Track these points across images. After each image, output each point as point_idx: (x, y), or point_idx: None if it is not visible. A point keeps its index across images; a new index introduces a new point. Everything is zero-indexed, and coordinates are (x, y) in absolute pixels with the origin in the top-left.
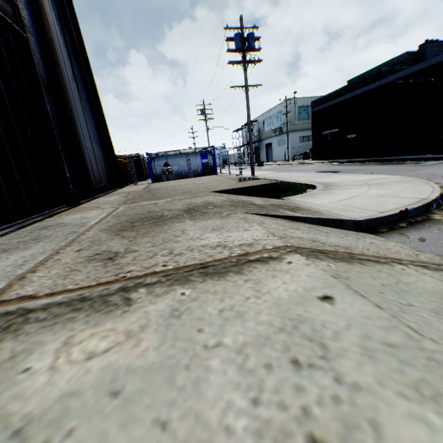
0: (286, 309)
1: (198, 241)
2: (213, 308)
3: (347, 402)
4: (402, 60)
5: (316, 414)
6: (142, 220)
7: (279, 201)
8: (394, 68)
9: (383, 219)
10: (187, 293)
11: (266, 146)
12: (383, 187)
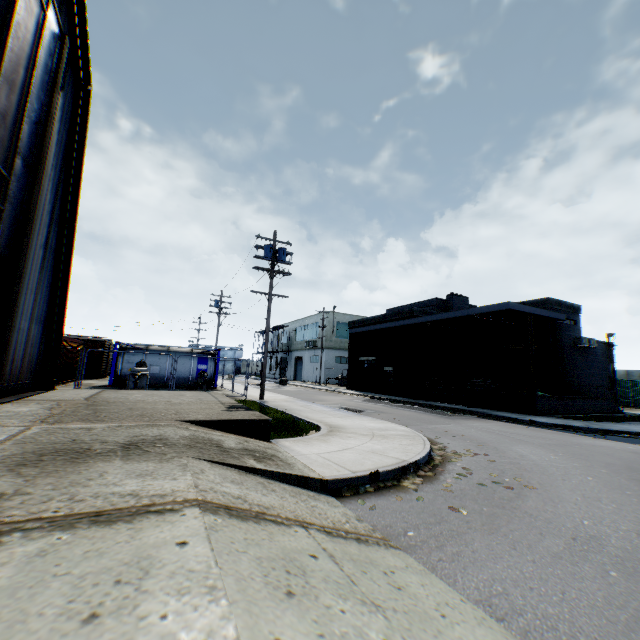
0: (143, 550)
1: (112, 487)
2: (82, 549)
3: (132, 597)
4: (434, 304)
5: (107, 603)
6: (59, 453)
7: (261, 444)
8: (425, 310)
9: (353, 480)
10: (65, 537)
11: (296, 359)
12: (383, 441)
